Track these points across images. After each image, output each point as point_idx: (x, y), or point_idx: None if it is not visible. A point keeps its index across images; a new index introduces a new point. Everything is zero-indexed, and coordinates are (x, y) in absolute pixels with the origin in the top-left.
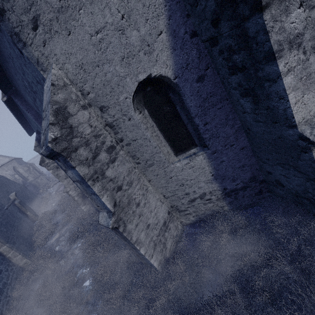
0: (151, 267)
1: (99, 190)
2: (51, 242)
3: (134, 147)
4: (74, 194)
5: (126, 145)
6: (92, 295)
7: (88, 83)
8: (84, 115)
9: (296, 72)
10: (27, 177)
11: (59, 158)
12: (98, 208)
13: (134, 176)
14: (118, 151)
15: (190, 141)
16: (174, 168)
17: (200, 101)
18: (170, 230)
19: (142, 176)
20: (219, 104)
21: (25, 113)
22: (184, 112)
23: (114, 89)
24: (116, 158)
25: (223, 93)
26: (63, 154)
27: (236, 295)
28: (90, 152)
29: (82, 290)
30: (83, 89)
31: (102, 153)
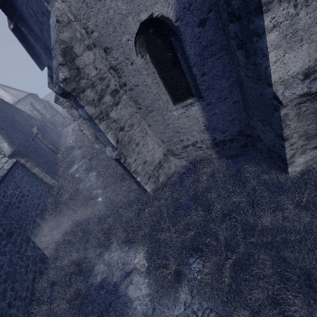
0: (146, 191)
1: (104, 128)
2: (72, 171)
3: (136, 93)
4: (87, 133)
5: (129, 90)
6: (103, 206)
7: (91, 20)
8: (90, 56)
9: (281, 28)
10: (45, 115)
11: (70, 97)
12: (105, 143)
13: (135, 120)
14: (121, 95)
15: (188, 91)
16: (171, 116)
17: (199, 49)
18: (164, 168)
19: (143, 121)
20: (218, 54)
21: (34, 45)
22: (185, 60)
23: (117, 29)
24: (120, 102)
25: (223, 41)
26: (73, 94)
27: (200, 212)
28: (96, 94)
29: (97, 203)
30: (87, 26)
31: (107, 96)
